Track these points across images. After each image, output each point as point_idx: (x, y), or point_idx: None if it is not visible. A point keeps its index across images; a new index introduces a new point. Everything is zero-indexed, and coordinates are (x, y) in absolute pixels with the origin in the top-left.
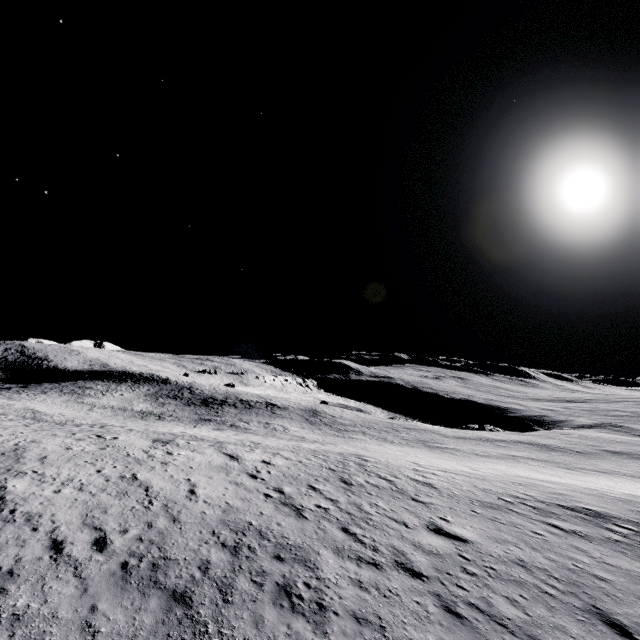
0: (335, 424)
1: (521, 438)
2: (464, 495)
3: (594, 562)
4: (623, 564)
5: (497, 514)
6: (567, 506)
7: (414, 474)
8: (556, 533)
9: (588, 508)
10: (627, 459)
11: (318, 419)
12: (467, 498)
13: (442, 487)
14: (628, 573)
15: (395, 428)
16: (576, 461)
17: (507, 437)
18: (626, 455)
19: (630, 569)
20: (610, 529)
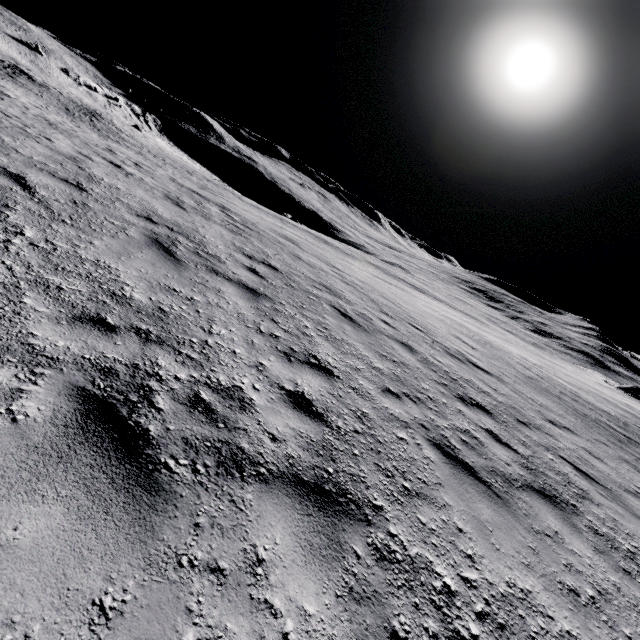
0: (110, 133)
1: (315, 232)
2: (42, 116)
3: (57, 157)
4: (111, 180)
5: (37, 124)
6: (200, 194)
7: (26, 101)
8: (90, 157)
9: (226, 206)
10: (374, 268)
11: (88, 118)
12: (35, 115)
13: (27, 106)
14: (89, 177)
15: (193, 173)
16: (334, 252)
17: (303, 227)
18: (377, 267)
19: (108, 182)
20: (201, 203)
